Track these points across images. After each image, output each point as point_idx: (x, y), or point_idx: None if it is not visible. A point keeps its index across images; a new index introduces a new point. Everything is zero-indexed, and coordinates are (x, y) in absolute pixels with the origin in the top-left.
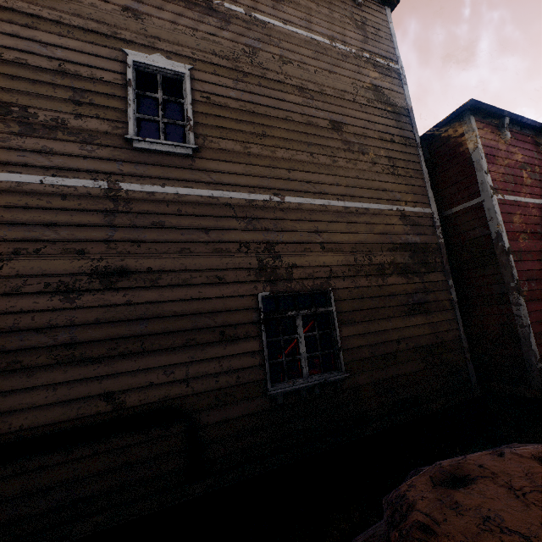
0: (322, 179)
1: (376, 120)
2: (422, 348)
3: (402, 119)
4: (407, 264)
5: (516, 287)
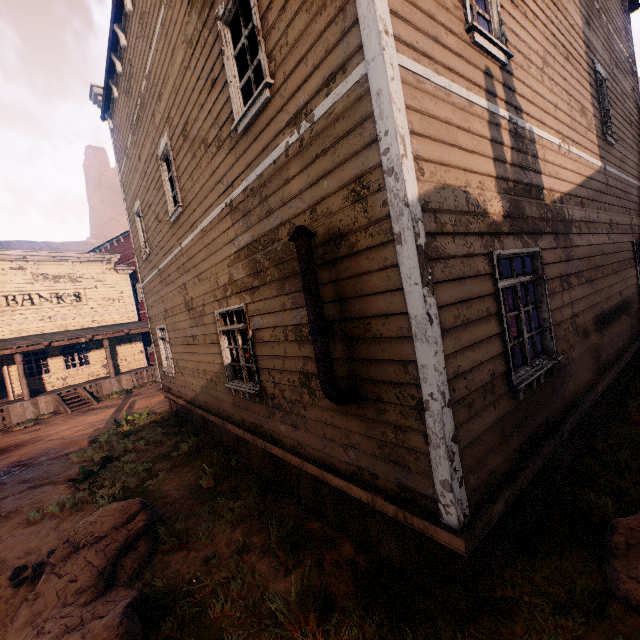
0: (632, 165)
1: (636, 119)
2: None
3: None
4: None
5: None
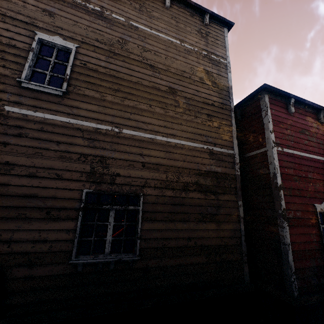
0: (154, 121)
1: (203, 91)
2: (207, 247)
3: (223, 93)
4: (208, 185)
5: (282, 214)
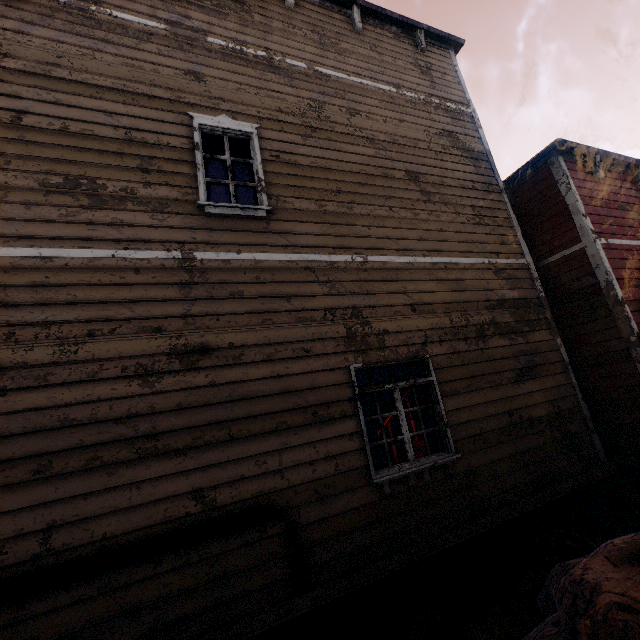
0: (404, 234)
1: (454, 168)
2: (537, 420)
3: (482, 165)
4: (508, 323)
5: (637, 341)
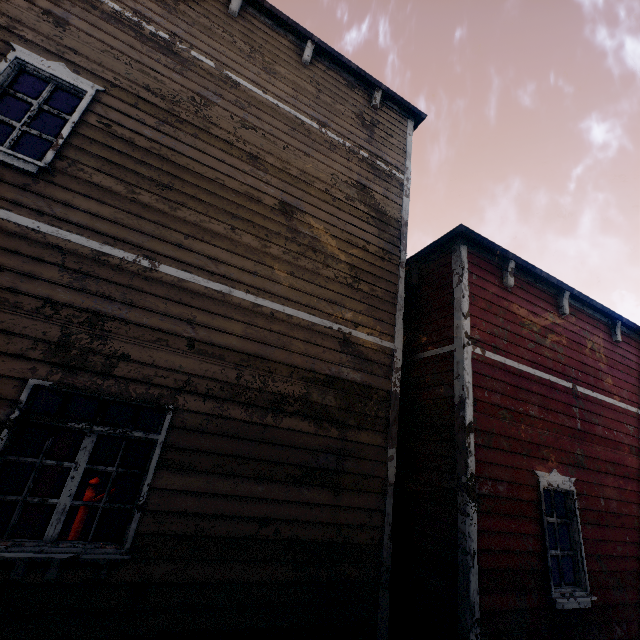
0: (235, 260)
1: (350, 220)
2: (304, 544)
3: (389, 230)
4: (328, 407)
5: (467, 484)
